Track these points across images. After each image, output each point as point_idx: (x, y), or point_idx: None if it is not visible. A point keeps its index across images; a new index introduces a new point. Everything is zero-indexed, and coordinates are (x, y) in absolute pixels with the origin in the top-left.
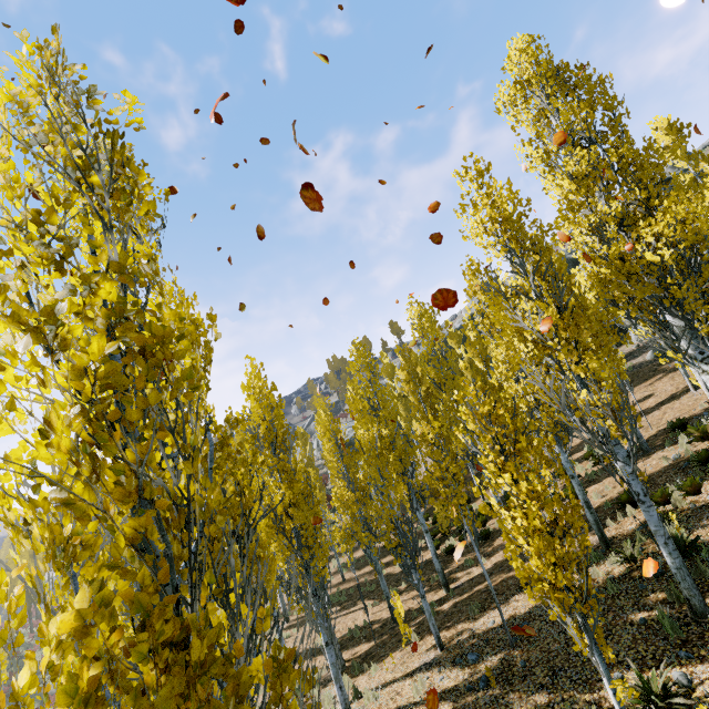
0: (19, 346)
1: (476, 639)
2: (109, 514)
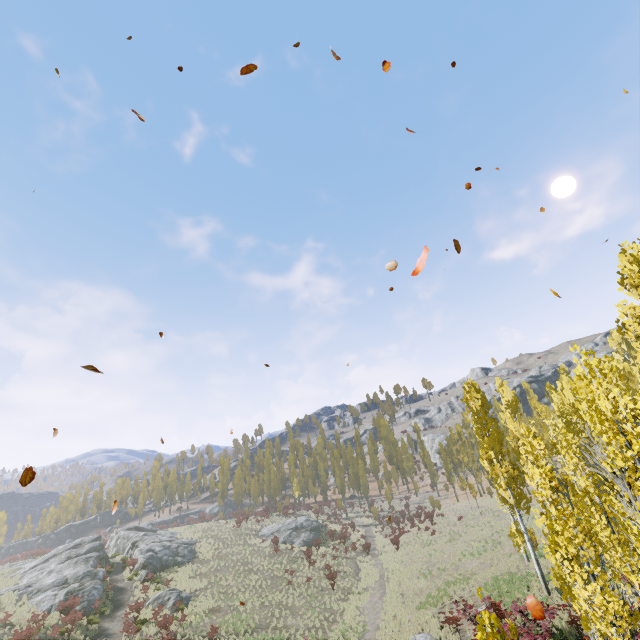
0: None
1: None
2: None
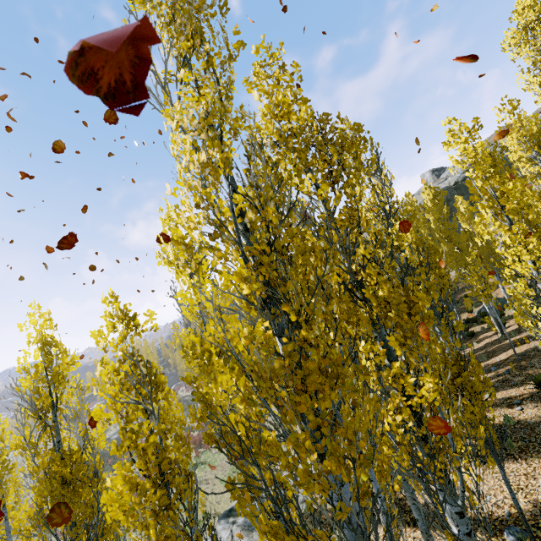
0: (527, 194)
1: (491, 365)
2: (539, 223)
